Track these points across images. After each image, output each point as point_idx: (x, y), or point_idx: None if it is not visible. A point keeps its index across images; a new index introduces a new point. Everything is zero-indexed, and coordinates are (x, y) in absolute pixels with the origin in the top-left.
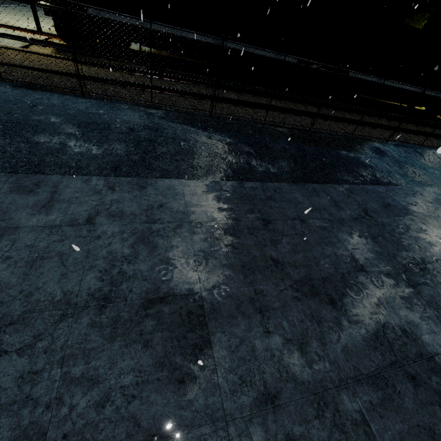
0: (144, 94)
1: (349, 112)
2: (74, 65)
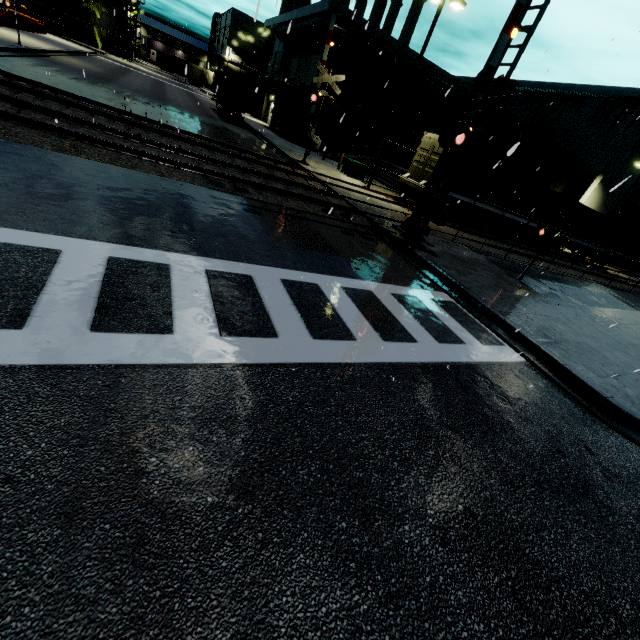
0: (513, 255)
1: (567, 262)
2: (460, 232)
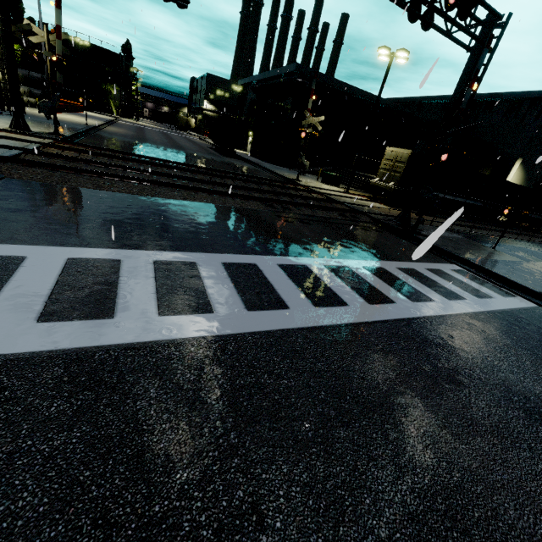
0: (474, 230)
1: (512, 230)
2: (428, 217)
